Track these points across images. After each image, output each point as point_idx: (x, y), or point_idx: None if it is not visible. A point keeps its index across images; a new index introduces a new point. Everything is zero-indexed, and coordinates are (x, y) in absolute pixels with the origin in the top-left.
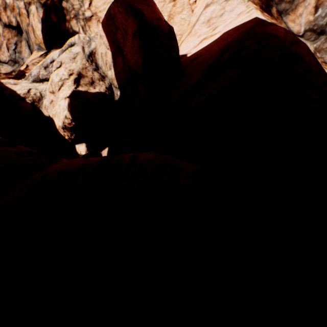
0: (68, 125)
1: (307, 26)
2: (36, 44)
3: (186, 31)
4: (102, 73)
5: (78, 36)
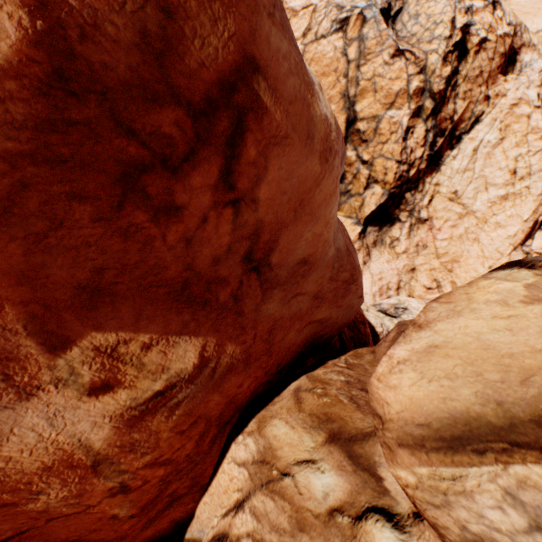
0: None
1: None
2: (357, 218)
3: None
4: None
5: None
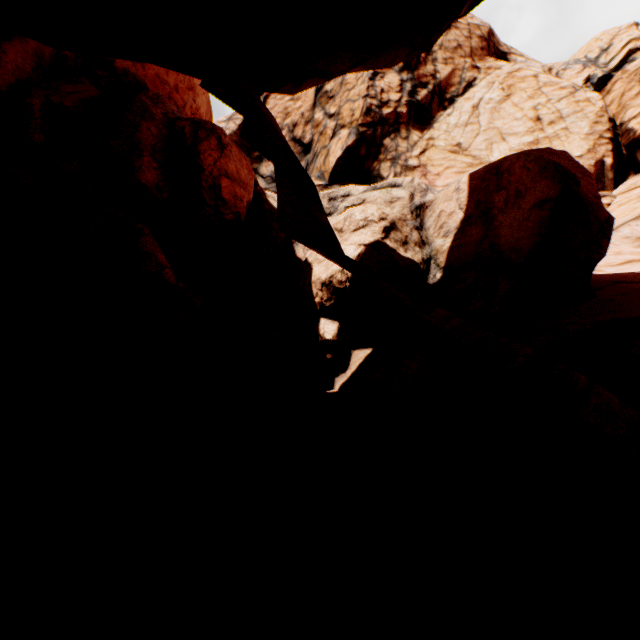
0: (336, 284)
1: None
2: (320, 170)
3: None
4: (424, 237)
5: (412, 179)
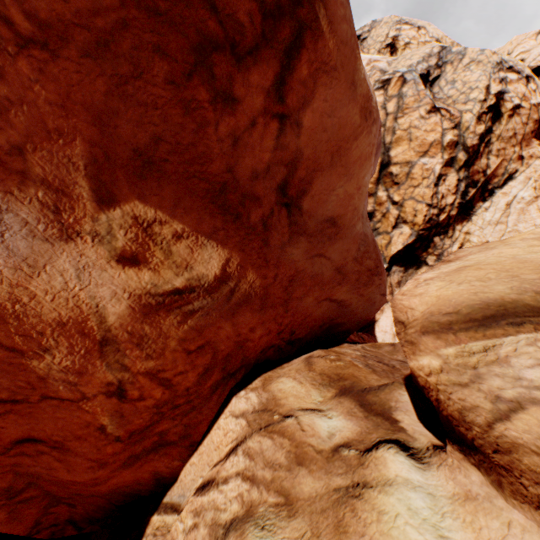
0: None
1: None
2: (383, 255)
3: None
4: None
5: None
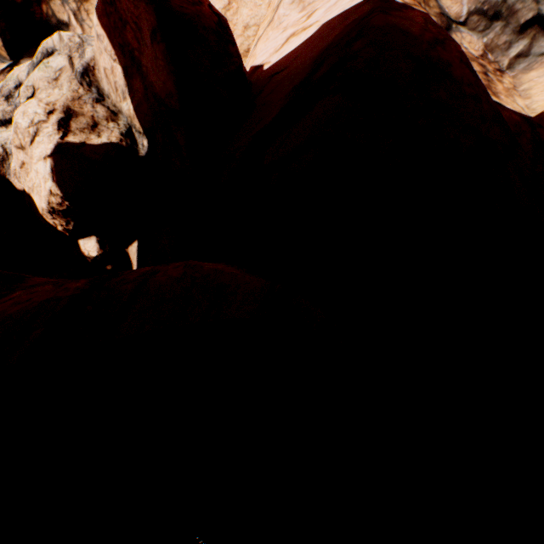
0: (59, 208)
1: (473, 5)
2: None
3: (266, 18)
4: (112, 106)
5: (59, 35)
